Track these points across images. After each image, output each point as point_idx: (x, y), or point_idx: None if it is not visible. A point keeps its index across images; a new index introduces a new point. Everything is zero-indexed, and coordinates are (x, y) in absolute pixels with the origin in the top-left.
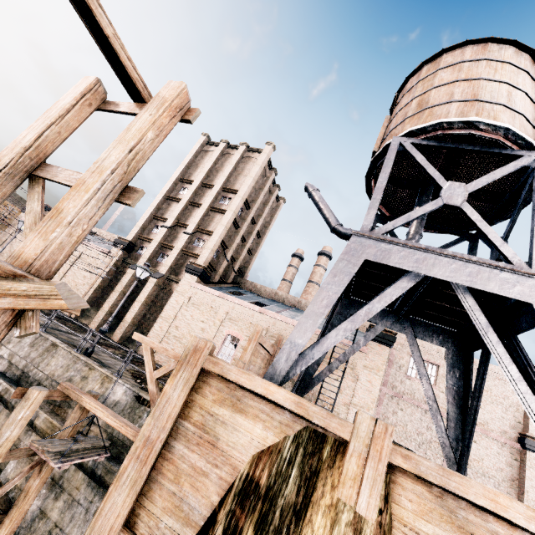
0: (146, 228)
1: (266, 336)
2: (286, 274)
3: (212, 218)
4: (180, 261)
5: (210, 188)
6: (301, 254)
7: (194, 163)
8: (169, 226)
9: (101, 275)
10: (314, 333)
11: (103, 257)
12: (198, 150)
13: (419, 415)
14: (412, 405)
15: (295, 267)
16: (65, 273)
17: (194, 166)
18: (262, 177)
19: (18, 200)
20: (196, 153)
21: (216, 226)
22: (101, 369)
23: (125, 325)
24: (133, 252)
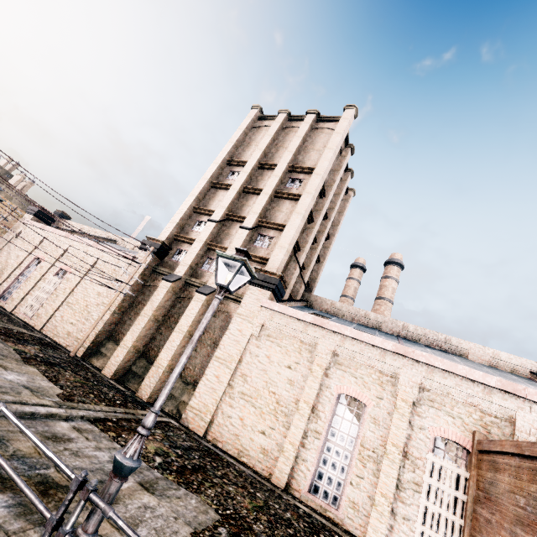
0: (184, 225)
1: (417, 399)
2: (346, 289)
3: (279, 207)
4: None
5: (270, 169)
6: (363, 264)
7: (244, 142)
8: (217, 220)
9: (122, 291)
10: (528, 397)
11: (125, 266)
12: (249, 125)
13: None
14: None
15: (357, 280)
16: (73, 289)
17: (244, 146)
18: (337, 156)
19: (28, 203)
20: (247, 129)
21: (285, 217)
22: None
23: (159, 372)
24: (166, 258)
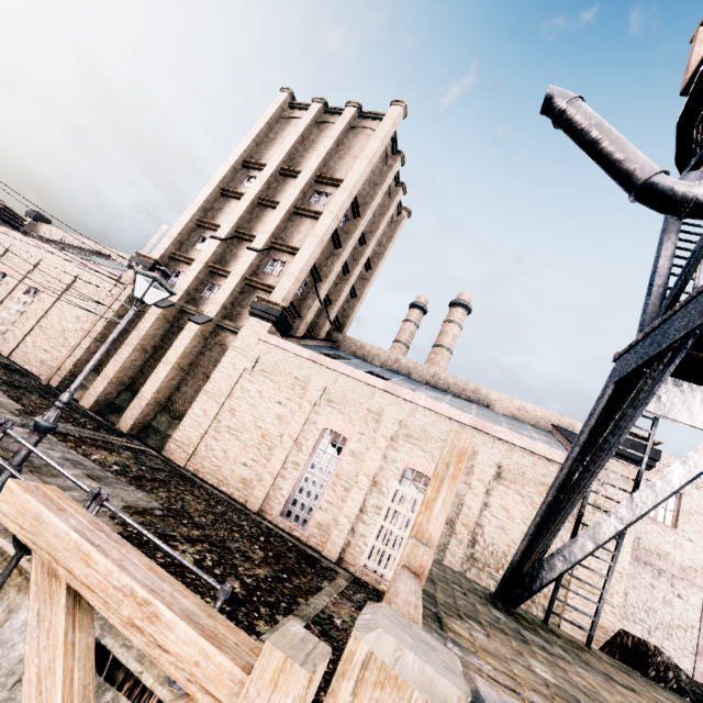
0: (185, 241)
1: (397, 435)
2: (400, 333)
3: (297, 226)
4: (240, 296)
5: (293, 177)
6: (424, 304)
7: (267, 137)
8: (223, 238)
9: (105, 316)
10: (493, 434)
11: (109, 286)
12: (274, 115)
13: (648, 578)
14: (635, 559)
15: (414, 324)
16: (46, 311)
17: (267, 143)
18: (381, 165)
19: None
20: (272, 120)
21: (303, 239)
22: (5, 542)
23: (142, 404)
24: None
